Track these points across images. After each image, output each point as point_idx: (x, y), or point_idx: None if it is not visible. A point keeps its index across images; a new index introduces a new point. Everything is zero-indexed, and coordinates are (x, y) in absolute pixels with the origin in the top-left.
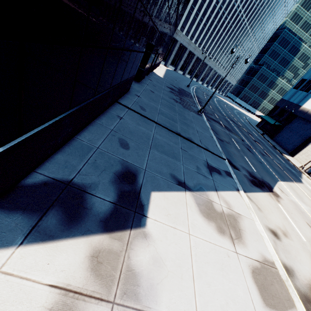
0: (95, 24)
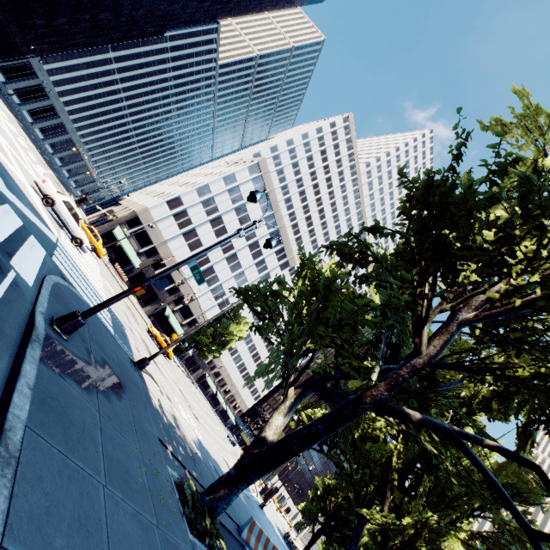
0: None
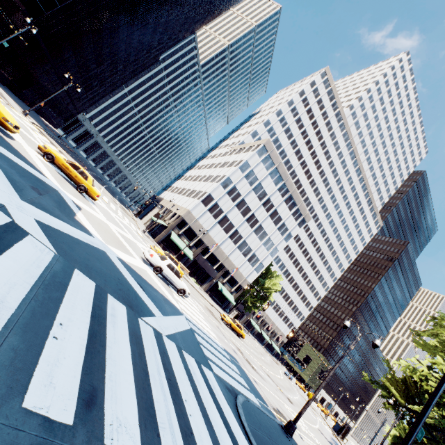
0: (1, 47)
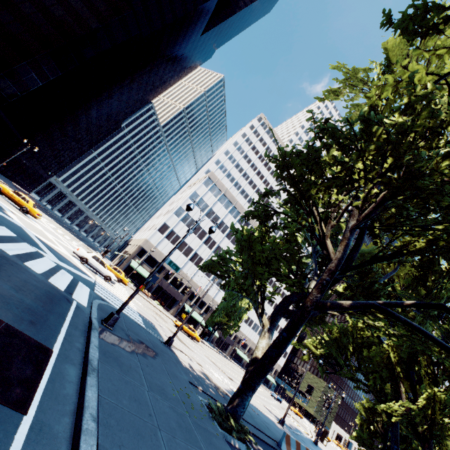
0: None
